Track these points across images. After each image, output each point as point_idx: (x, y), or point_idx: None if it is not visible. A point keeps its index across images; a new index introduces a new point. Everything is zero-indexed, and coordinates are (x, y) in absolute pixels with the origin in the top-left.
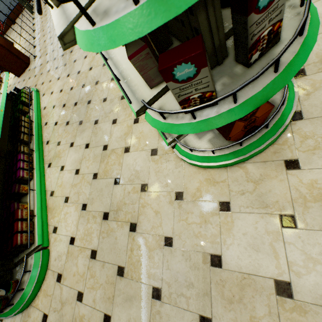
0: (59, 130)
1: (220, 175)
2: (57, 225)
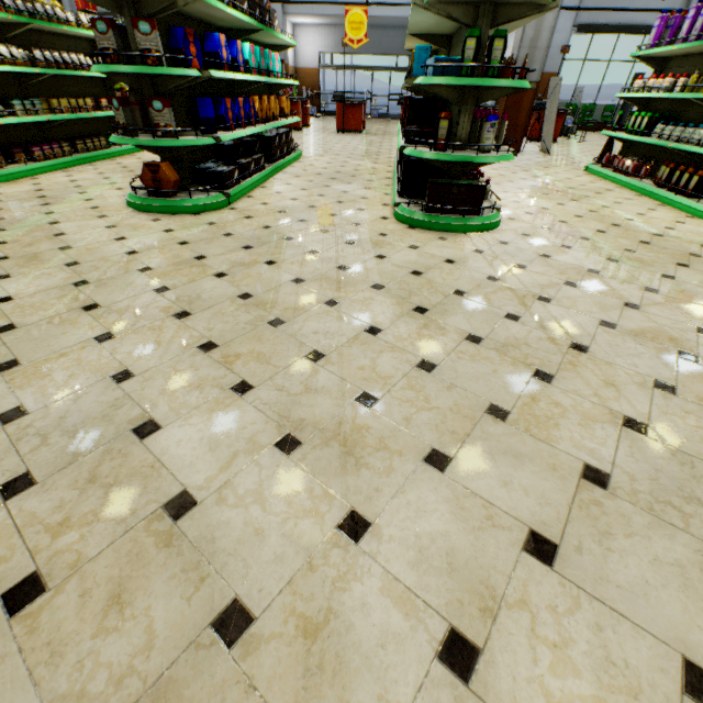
0: (114, 166)
1: (128, 211)
2: (3, 187)
